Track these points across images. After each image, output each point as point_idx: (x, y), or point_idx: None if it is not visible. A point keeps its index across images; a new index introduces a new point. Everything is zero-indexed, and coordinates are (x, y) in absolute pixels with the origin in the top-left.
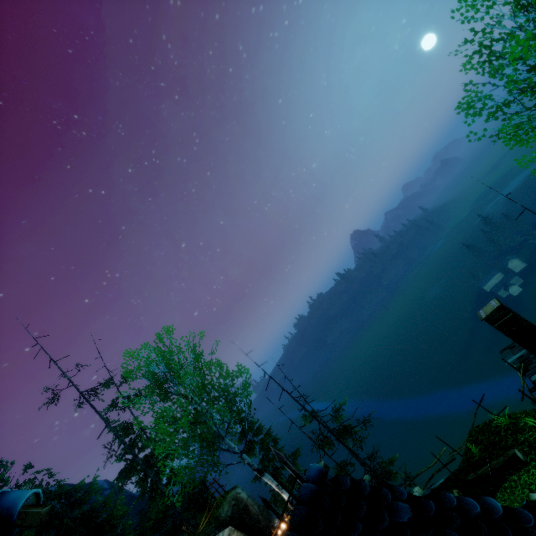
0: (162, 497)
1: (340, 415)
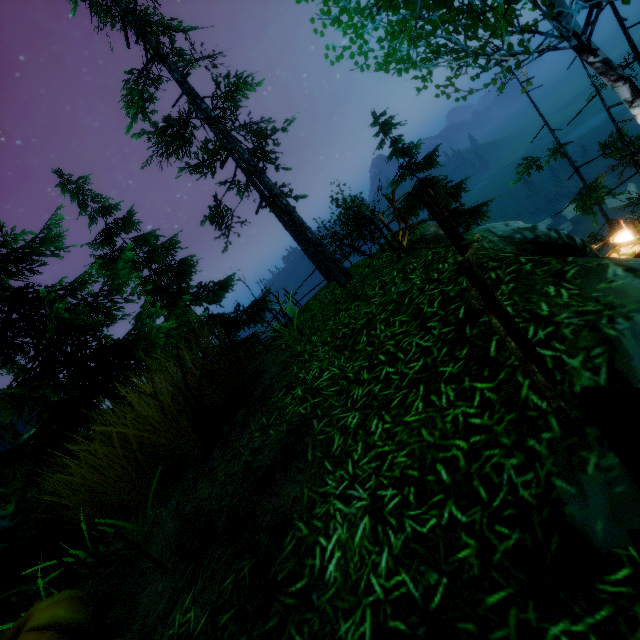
0: (188, 312)
1: (639, 136)
